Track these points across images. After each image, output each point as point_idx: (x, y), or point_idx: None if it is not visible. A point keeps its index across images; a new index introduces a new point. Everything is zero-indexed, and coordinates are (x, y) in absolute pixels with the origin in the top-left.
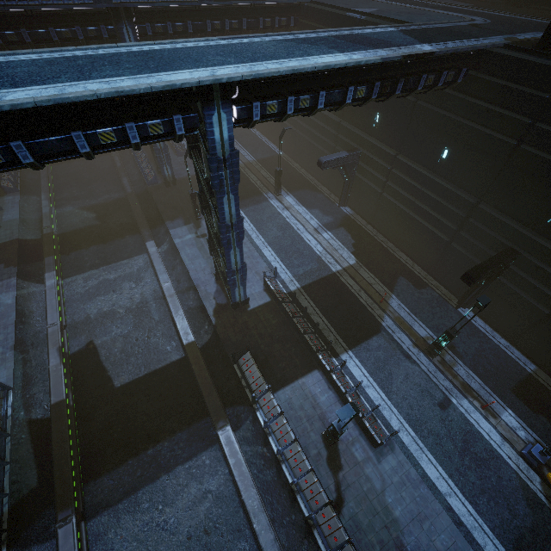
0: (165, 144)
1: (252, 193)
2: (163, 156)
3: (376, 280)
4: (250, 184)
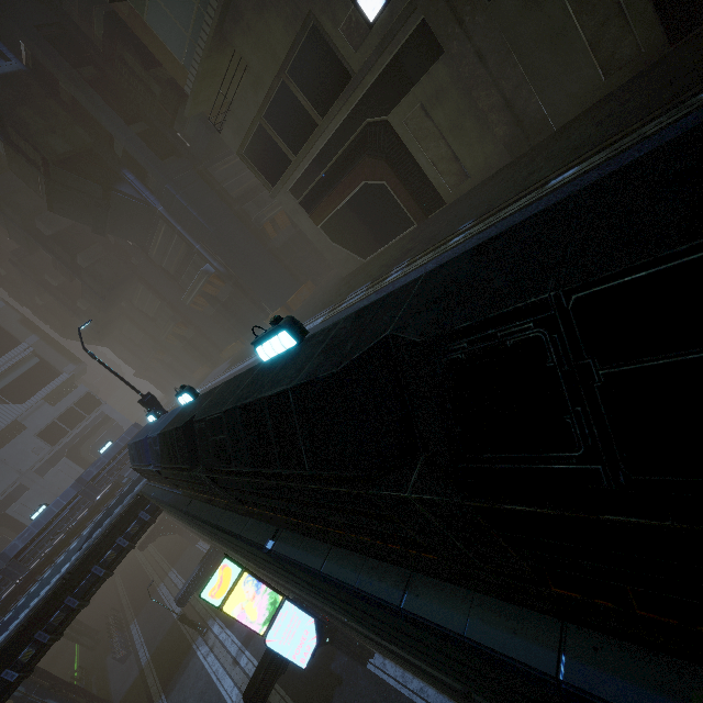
0: (66, 700)
1: (182, 655)
2: (90, 696)
3: (286, 698)
4: (182, 642)
